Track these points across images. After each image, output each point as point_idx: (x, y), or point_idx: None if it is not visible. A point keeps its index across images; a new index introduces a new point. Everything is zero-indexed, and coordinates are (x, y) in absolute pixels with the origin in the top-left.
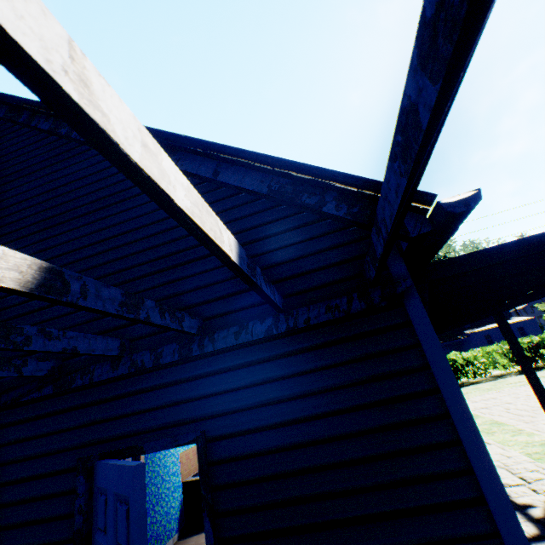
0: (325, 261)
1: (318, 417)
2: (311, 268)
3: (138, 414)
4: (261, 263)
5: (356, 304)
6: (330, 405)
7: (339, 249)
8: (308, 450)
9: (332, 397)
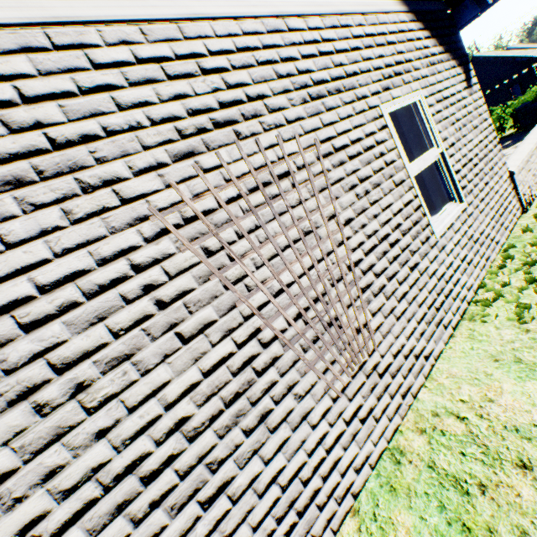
0: (533, 63)
1: (532, 77)
2: (532, 64)
3: (513, 83)
4: (526, 66)
5: (536, 66)
6: (533, 75)
7: (535, 61)
8: (531, 79)
9: (533, 75)
